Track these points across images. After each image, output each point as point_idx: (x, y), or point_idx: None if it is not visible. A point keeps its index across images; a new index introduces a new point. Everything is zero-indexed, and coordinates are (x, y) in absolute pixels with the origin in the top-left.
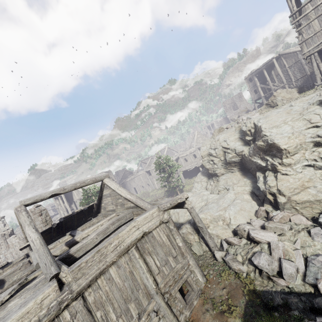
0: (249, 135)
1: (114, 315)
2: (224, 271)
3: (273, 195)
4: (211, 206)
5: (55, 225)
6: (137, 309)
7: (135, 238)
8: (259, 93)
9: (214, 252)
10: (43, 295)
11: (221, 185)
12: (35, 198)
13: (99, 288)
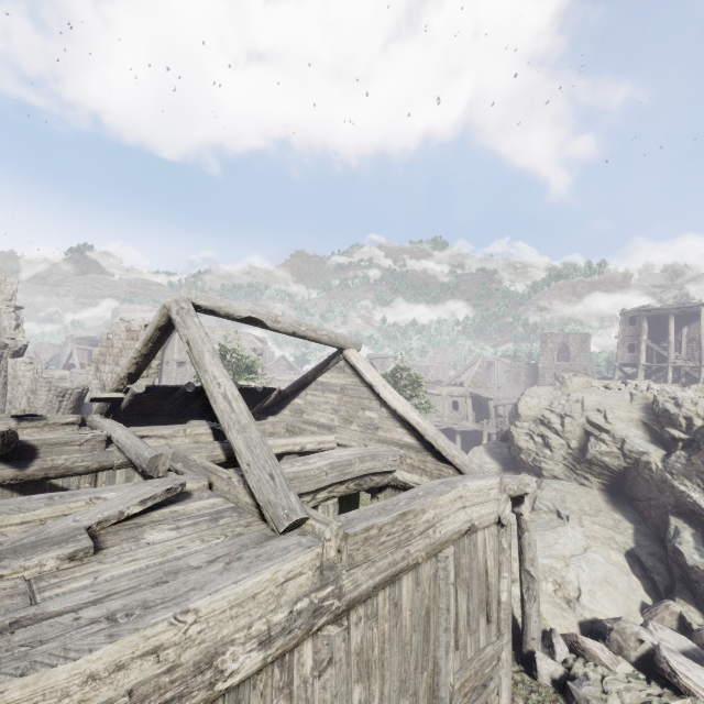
0: (681, 427)
1: None
2: None
3: None
4: None
5: (191, 387)
6: None
7: (459, 529)
8: (639, 355)
9: (529, 651)
10: (292, 563)
11: (544, 500)
12: (218, 304)
13: (376, 617)
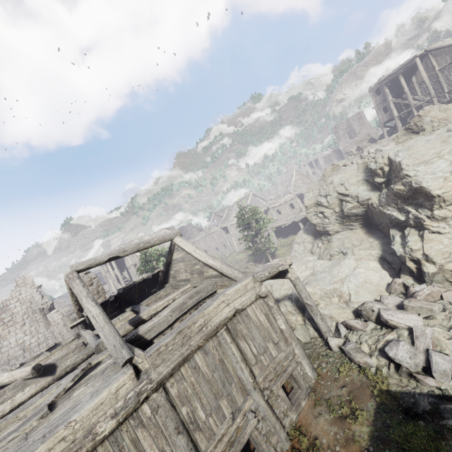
0: (380, 175)
1: (203, 413)
2: (342, 364)
3: (416, 262)
4: (321, 277)
5: (112, 297)
6: (230, 407)
7: (225, 317)
8: (391, 111)
9: (326, 339)
10: (117, 383)
11: (334, 248)
12: (89, 263)
13: (183, 378)
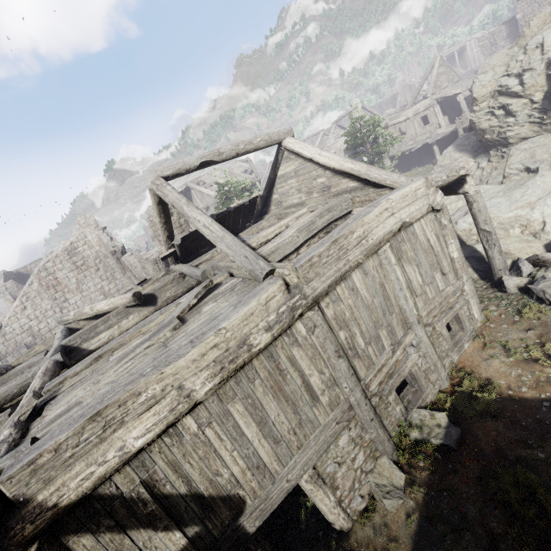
0: None
1: (362, 341)
2: (527, 306)
3: None
4: (493, 203)
5: None
6: (389, 339)
7: (390, 230)
8: None
9: (498, 279)
10: (266, 294)
11: (513, 164)
12: (177, 167)
13: (340, 299)
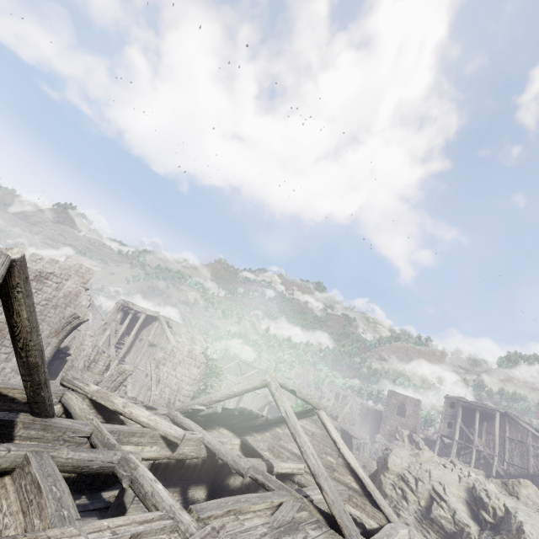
0: (490, 513)
1: None
2: None
3: None
4: None
5: (237, 411)
6: None
7: None
8: (454, 432)
9: None
10: None
11: None
12: (284, 381)
13: None
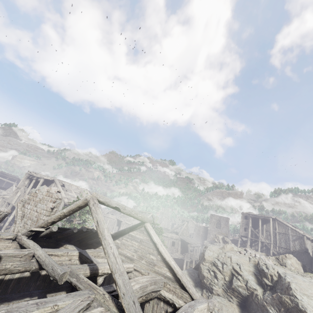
0: (269, 279)
1: None
2: None
3: None
4: None
5: (76, 229)
6: None
7: None
8: (248, 233)
9: None
10: None
11: None
12: (106, 200)
13: None
